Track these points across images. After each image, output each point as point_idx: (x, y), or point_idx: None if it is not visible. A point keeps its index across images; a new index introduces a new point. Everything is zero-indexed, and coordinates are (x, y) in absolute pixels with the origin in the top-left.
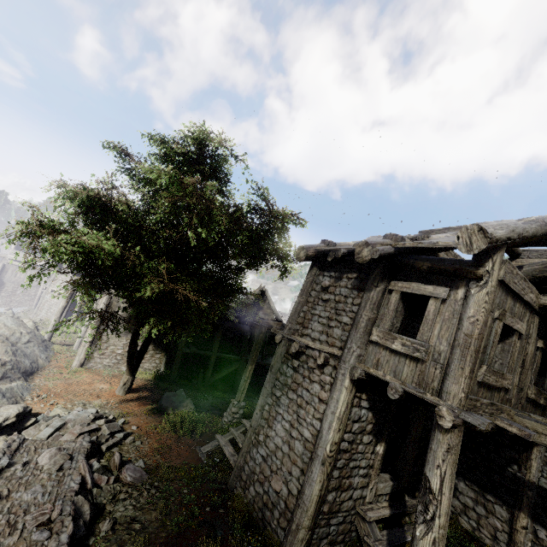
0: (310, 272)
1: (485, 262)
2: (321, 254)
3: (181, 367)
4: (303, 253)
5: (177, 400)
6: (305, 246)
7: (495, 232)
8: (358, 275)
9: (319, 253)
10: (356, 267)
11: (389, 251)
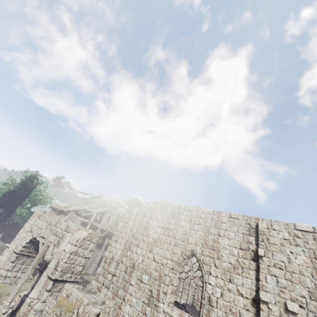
0: (51, 210)
1: (69, 213)
2: (55, 207)
3: (0, 239)
4: (50, 207)
5: (1, 244)
6: (51, 205)
7: (69, 210)
8: (58, 212)
9: (54, 207)
10: (58, 211)
11: (60, 210)
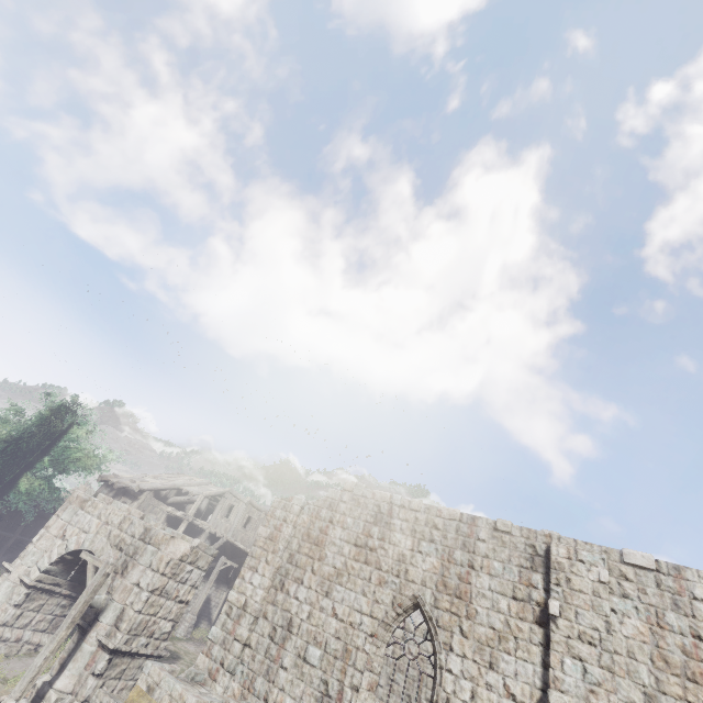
0: (102, 487)
1: (142, 495)
2: (110, 480)
3: None
4: (101, 478)
5: None
6: (103, 475)
7: (143, 487)
8: (116, 492)
9: (108, 479)
10: (118, 489)
11: (123, 486)
